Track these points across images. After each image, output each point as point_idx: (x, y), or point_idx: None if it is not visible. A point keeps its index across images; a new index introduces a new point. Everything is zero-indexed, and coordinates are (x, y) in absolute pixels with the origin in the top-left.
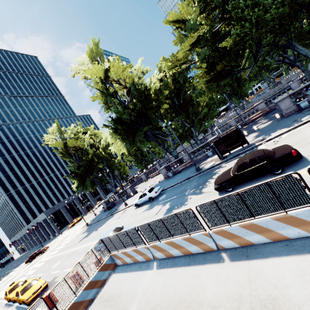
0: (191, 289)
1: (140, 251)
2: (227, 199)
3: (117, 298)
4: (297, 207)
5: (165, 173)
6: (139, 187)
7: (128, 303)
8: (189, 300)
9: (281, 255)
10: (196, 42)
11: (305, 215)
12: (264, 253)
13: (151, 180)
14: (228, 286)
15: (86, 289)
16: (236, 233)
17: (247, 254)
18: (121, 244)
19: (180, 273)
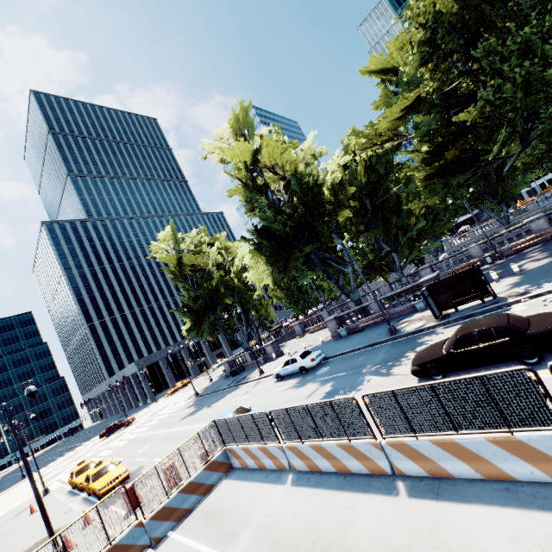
0: (337, 525)
1: (270, 451)
2: (413, 393)
3: (226, 515)
4: (531, 427)
5: (335, 329)
6: (287, 346)
7: (240, 526)
8: (331, 541)
9: (492, 504)
10: (414, 106)
11: (544, 444)
12: (465, 494)
13: (309, 337)
14: (395, 534)
15: (183, 492)
16: (424, 452)
17: (437, 491)
18: (242, 435)
19: (325, 499)
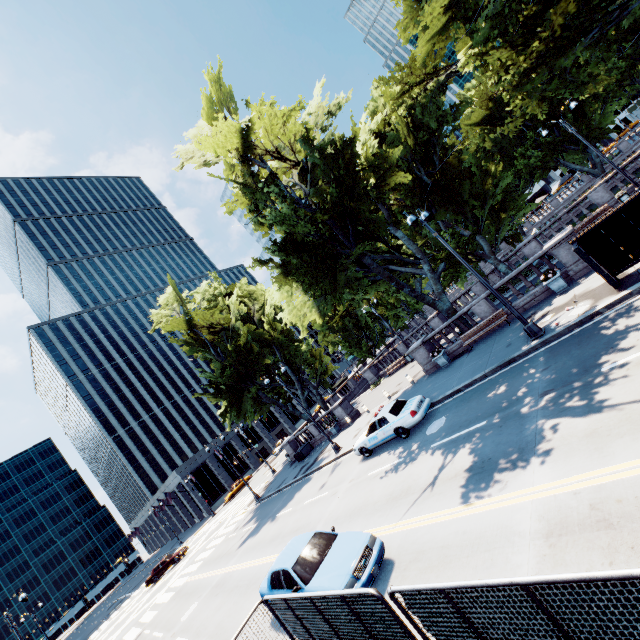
0: None
1: None
2: None
3: None
4: None
5: (427, 359)
6: (362, 401)
7: None
8: None
9: None
10: None
11: None
12: None
13: (389, 382)
14: None
15: None
16: None
17: None
18: (332, 635)
19: None
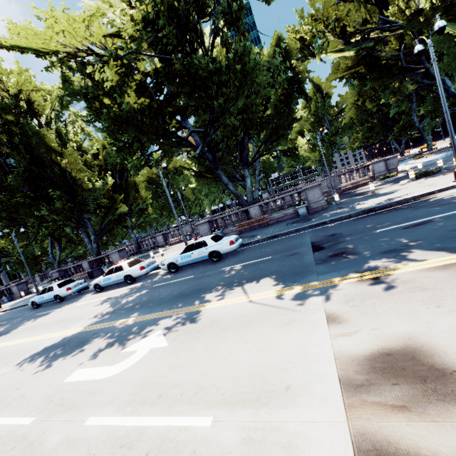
0: None
1: None
2: None
3: None
4: None
5: None
6: None
7: None
8: None
9: None
10: None
11: None
12: None
13: None
14: None
15: None
16: None
17: None
18: None
19: None
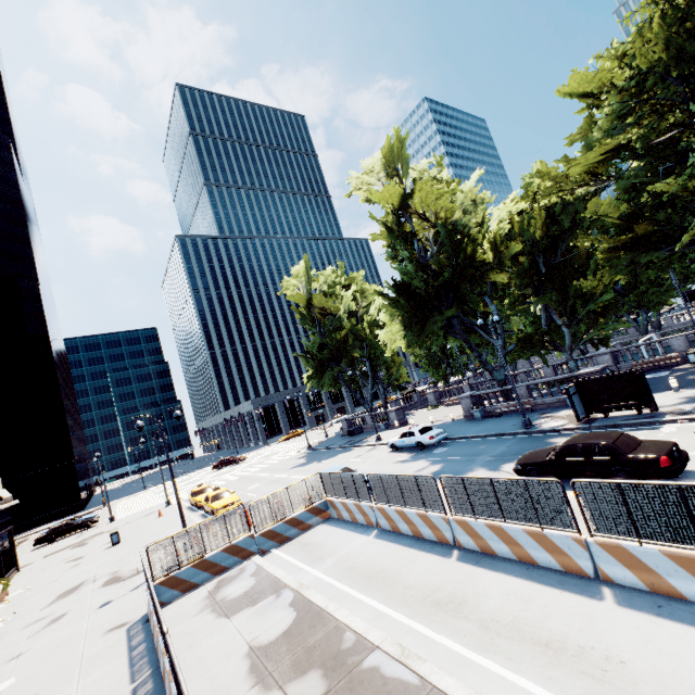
0: (397, 567)
1: (363, 508)
2: (478, 483)
3: (318, 546)
4: (556, 527)
5: (469, 408)
6: (415, 415)
7: (327, 555)
8: (389, 574)
9: (510, 574)
10: (620, 147)
11: (560, 541)
12: (497, 566)
13: (442, 411)
14: (434, 578)
15: (287, 523)
16: (479, 531)
17: (479, 560)
18: (342, 490)
19: (396, 551)
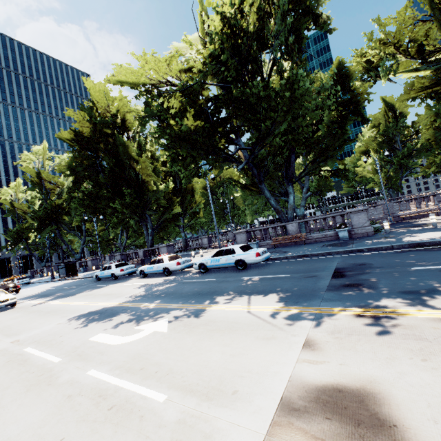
0: None
1: None
2: None
3: None
4: None
5: None
6: None
7: None
8: None
9: None
10: None
11: None
12: None
13: None
14: None
15: None
16: None
17: None
18: None
19: None
